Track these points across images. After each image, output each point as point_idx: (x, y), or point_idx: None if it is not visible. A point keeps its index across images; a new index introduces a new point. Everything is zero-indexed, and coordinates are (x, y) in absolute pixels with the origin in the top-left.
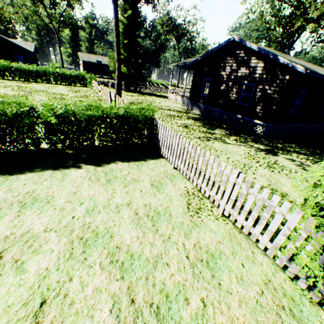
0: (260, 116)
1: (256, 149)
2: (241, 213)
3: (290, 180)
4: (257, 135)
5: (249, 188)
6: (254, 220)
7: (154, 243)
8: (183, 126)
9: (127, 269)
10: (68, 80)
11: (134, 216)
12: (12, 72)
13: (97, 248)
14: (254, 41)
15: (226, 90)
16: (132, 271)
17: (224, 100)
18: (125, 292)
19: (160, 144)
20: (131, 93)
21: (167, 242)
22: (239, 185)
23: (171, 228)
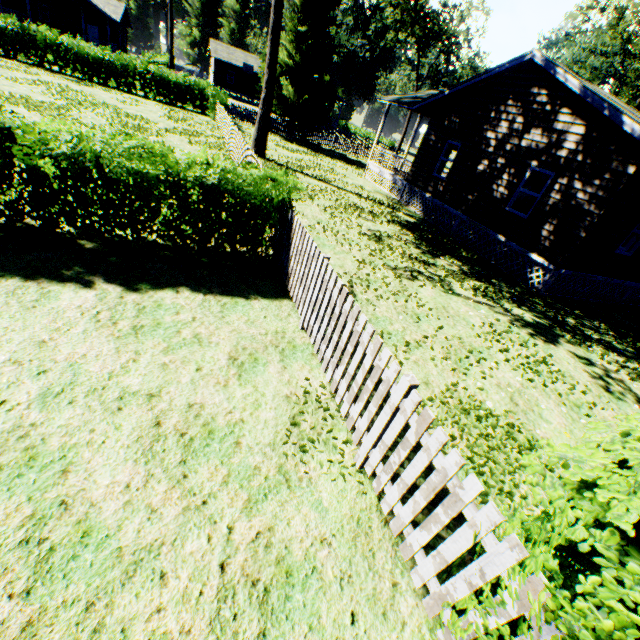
0: (548, 247)
1: (514, 318)
2: (395, 483)
3: (564, 411)
4: (528, 289)
5: (423, 432)
6: (417, 513)
7: (159, 510)
8: (370, 236)
9: (54, 570)
10: (170, 93)
11: (150, 429)
12: (61, 56)
13: (13, 496)
14: (587, 76)
15: (487, 174)
16: (65, 577)
17: (477, 197)
18: (11, 636)
19: (290, 266)
20: (294, 146)
21: (192, 515)
22: (404, 417)
23: (223, 478)
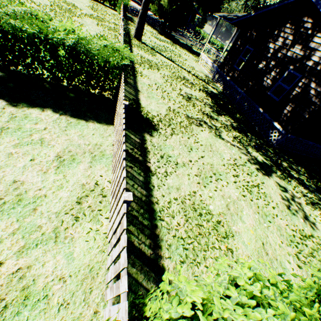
0: (285, 120)
1: (251, 158)
2: (111, 255)
3: (257, 217)
4: (267, 142)
5: (121, 233)
6: (112, 279)
7: None
8: (184, 97)
9: None
10: None
11: None
12: None
13: None
14: None
15: (263, 70)
16: None
17: (254, 83)
18: None
19: (117, 106)
20: (163, 37)
21: None
22: (119, 218)
23: (13, 231)
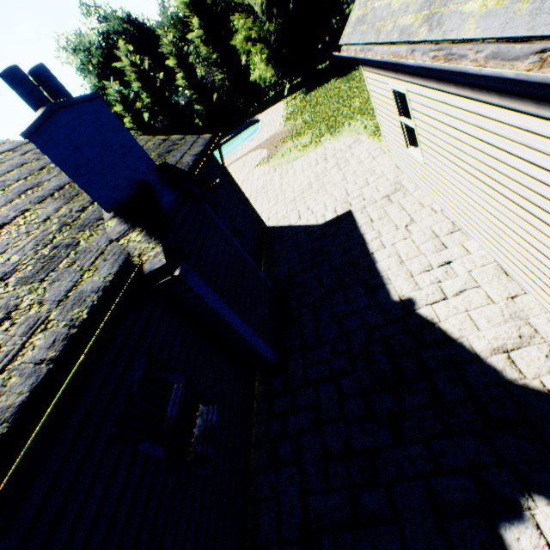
0: None
1: None
2: None
3: None
4: None
5: None
6: None
7: None
8: None
9: None
10: None
11: None
12: None
13: None
14: None
15: None
16: None
17: None
18: None
19: None
20: None
21: None
22: None
23: None
